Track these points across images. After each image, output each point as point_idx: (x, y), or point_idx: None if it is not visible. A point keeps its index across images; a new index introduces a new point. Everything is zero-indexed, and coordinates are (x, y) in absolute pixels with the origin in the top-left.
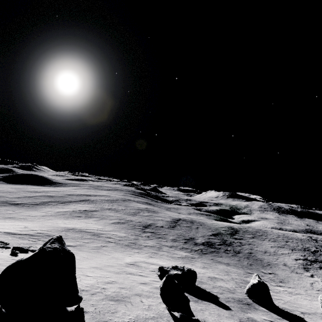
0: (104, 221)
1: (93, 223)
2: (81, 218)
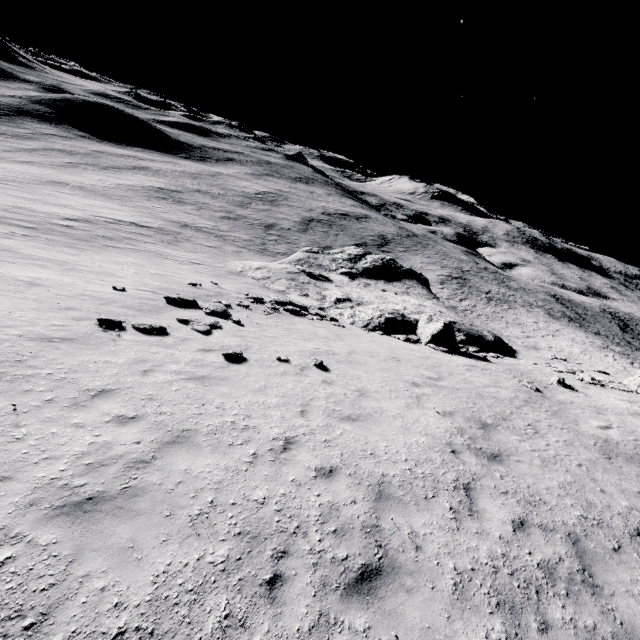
0: (538, 313)
1: (551, 322)
2: (503, 304)
